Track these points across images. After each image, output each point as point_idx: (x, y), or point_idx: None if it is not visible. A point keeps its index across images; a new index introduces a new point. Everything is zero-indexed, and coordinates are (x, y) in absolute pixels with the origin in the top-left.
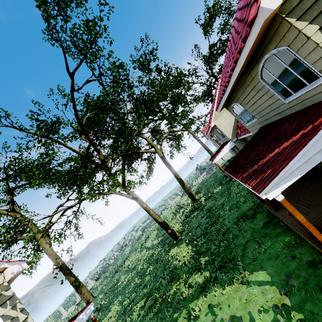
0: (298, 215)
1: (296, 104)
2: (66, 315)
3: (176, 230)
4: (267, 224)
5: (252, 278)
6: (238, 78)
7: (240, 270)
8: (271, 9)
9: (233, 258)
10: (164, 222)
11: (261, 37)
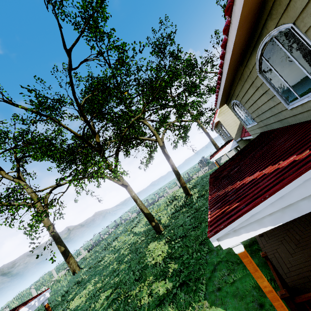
0: (260, 279)
1: (301, 113)
2: (56, 277)
3: (162, 223)
4: (246, 248)
5: None
6: (232, 69)
7: (200, 297)
8: None
9: (198, 278)
10: (150, 214)
11: (256, 9)
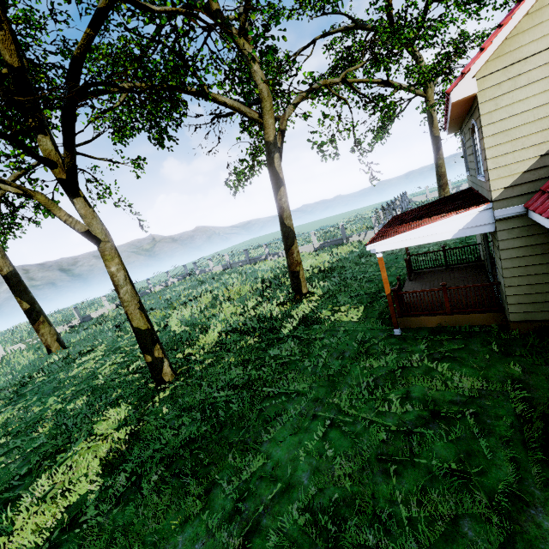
0: None
1: None
2: None
3: (199, 345)
4: None
5: None
6: None
7: None
8: None
9: None
10: (146, 333)
11: None
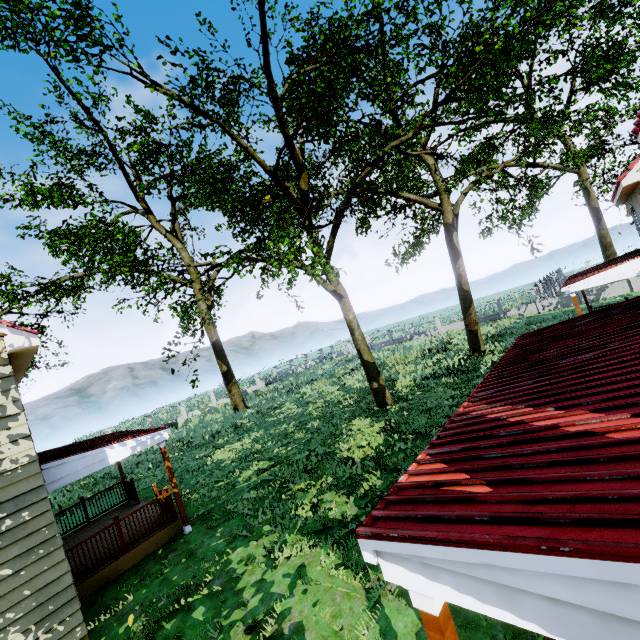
0: None
1: None
2: (215, 404)
3: (397, 388)
4: None
5: (388, 606)
6: None
7: None
8: None
9: None
10: (373, 365)
11: None
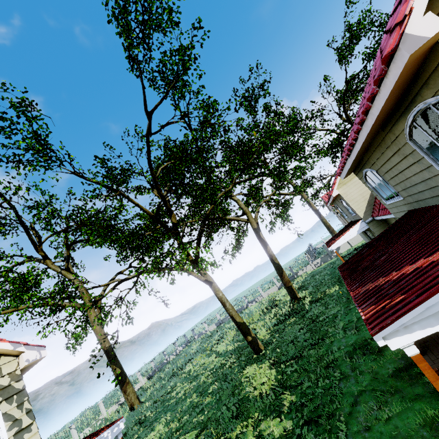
0: None
1: None
2: (105, 414)
3: (260, 338)
4: (401, 372)
5: None
6: (371, 134)
7: None
8: (425, 37)
9: (333, 414)
10: (244, 324)
11: (409, 78)
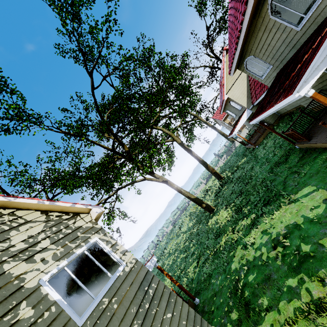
0: None
1: (309, 27)
2: None
3: None
4: (302, 158)
5: (298, 196)
6: (249, 23)
7: (284, 197)
8: None
9: (275, 194)
10: (197, 198)
11: None
